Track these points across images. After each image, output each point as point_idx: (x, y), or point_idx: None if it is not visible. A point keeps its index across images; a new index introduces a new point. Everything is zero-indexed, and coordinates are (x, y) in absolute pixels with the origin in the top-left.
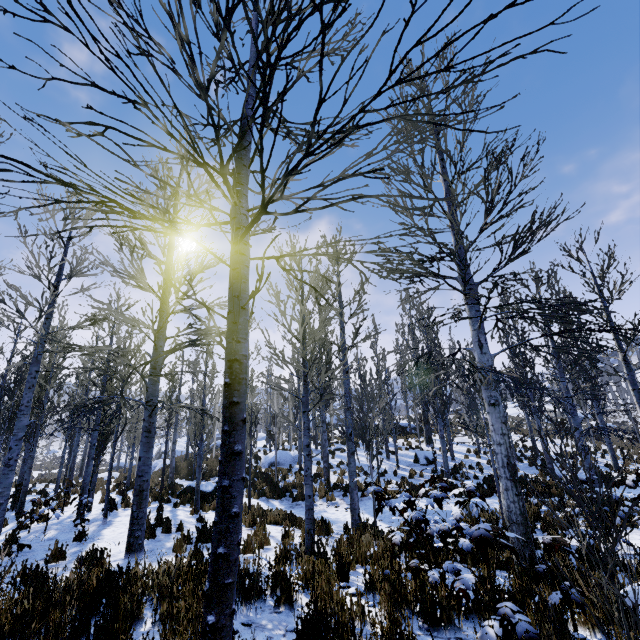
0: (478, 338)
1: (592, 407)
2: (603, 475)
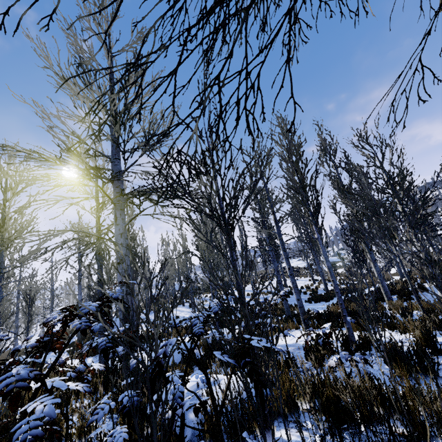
0: (115, 213)
1: (313, 254)
2: (316, 296)
